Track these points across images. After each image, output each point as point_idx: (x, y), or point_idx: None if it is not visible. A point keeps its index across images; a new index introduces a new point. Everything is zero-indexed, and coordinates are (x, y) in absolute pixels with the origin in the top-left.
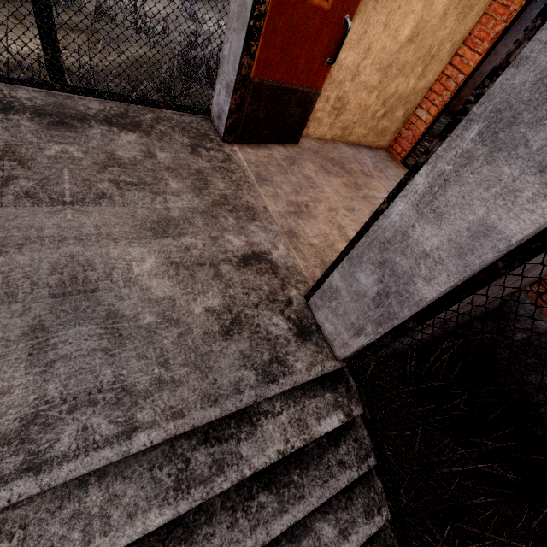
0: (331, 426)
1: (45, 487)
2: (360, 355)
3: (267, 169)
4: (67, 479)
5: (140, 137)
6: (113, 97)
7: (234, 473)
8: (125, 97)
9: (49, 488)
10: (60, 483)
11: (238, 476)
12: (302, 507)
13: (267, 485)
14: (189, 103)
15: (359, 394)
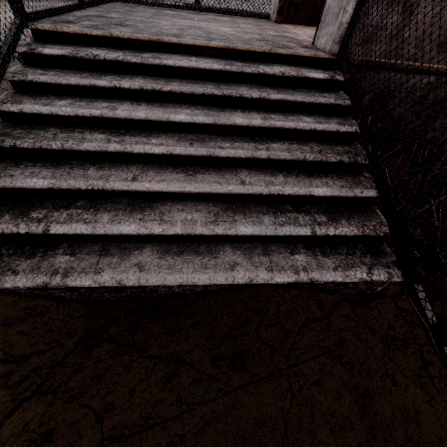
0: (317, 76)
1: (179, 41)
2: (343, 42)
3: (301, 29)
4: (186, 42)
5: (230, 18)
6: (219, 12)
7: (254, 68)
8: (225, 10)
9: (180, 43)
10: (184, 42)
11: (255, 70)
12: (291, 96)
13: (272, 89)
14: (257, 11)
15: (342, 71)
